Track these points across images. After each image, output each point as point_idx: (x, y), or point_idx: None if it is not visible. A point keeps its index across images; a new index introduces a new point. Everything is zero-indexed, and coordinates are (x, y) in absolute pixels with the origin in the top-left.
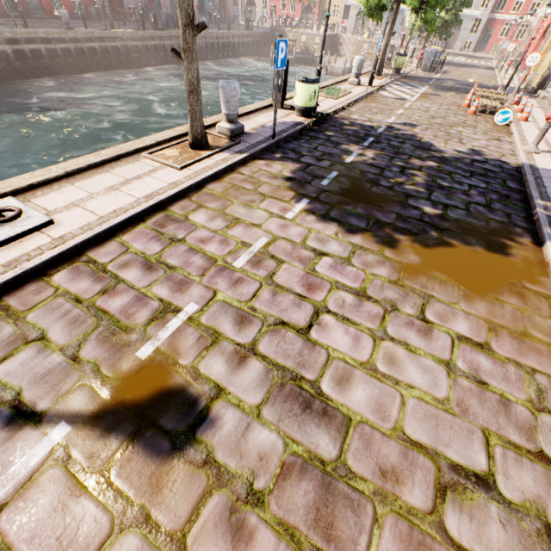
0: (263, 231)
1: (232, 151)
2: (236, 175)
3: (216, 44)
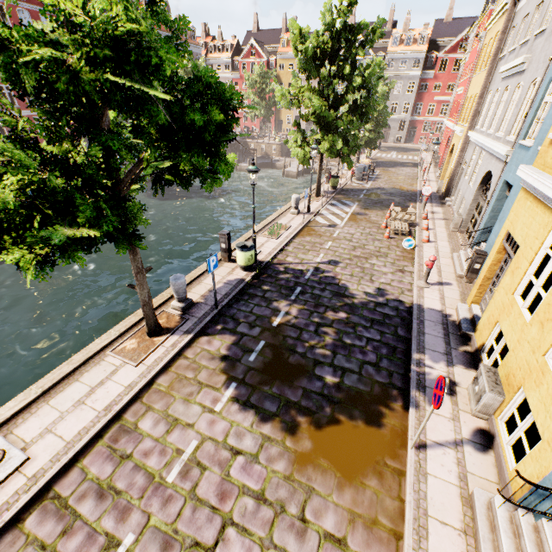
0: (195, 431)
1: (181, 332)
2: (182, 360)
3: None
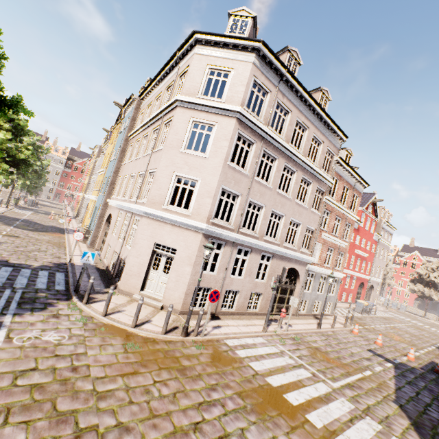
0: (8, 228)
1: None
2: None
3: None
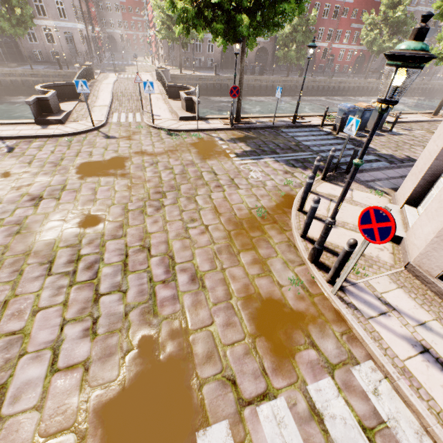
0: None
1: None
2: None
3: (417, 88)
